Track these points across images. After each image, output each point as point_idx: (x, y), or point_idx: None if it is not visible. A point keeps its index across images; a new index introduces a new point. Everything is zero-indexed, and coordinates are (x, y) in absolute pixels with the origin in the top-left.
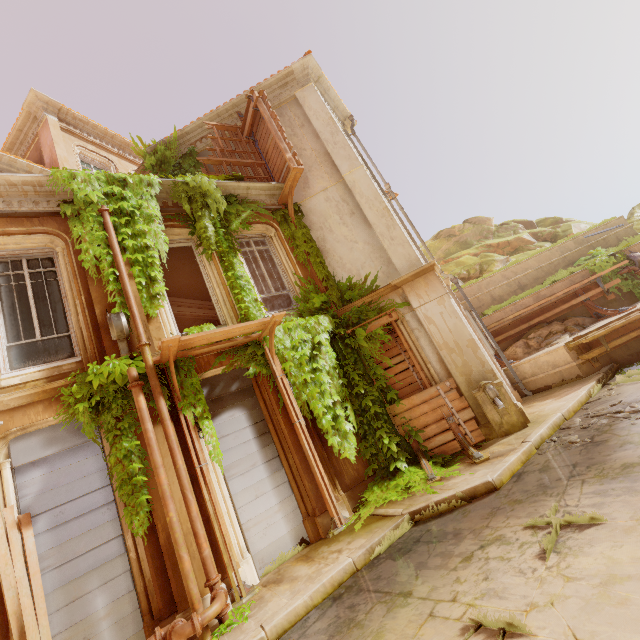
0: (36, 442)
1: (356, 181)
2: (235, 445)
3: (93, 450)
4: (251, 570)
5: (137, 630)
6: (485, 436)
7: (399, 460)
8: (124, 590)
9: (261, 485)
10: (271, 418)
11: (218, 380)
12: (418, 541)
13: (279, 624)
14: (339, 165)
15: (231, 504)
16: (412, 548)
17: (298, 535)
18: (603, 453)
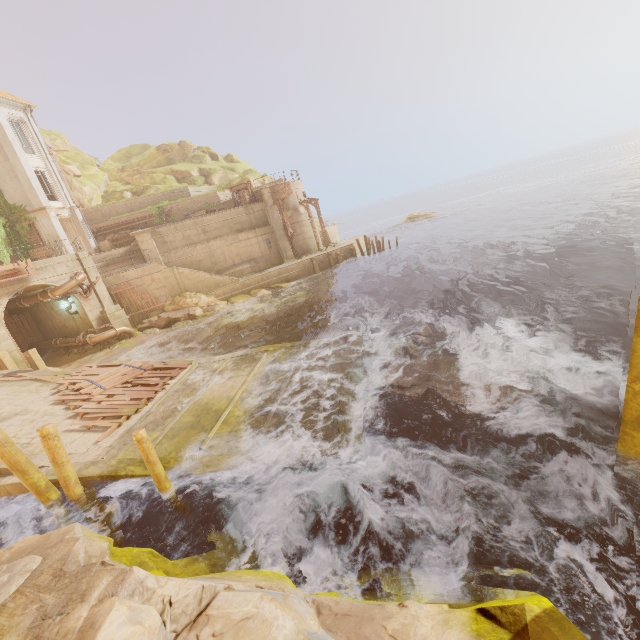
0: None
1: (16, 164)
2: None
3: None
4: None
5: None
6: None
7: None
8: None
9: None
10: None
11: None
12: None
13: None
14: (8, 154)
15: None
16: None
17: None
18: None
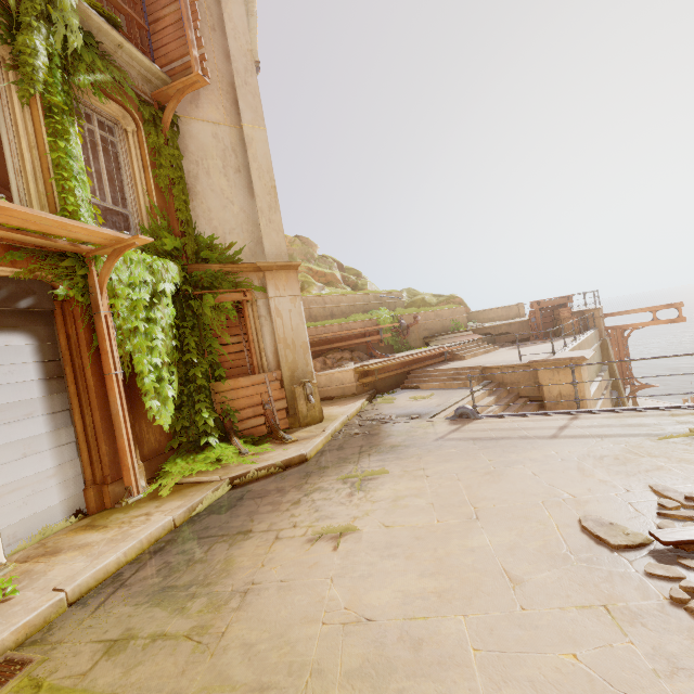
0: None
1: (255, 140)
2: (5, 383)
3: None
4: None
5: None
6: (290, 425)
7: (212, 436)
8: None
9: (35, 442)
10: (72, 361)
11: None
12: (242, 499)
13: (84, 583)
14: (243, 110)
15: None
16: (237, 504)
17: (74, 506)
18: (378, 440)
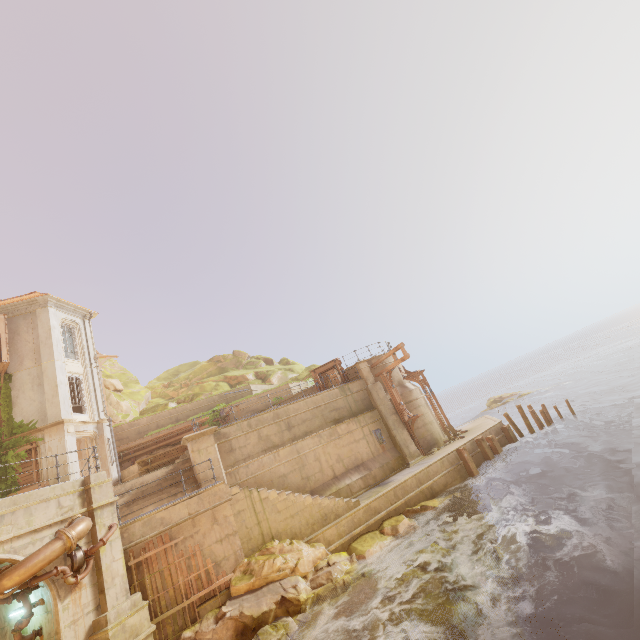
0: None
1: (48, 368)
2: None
3: None
4: None
5: None
6: None
7: None
8: None
9: None
10: None
11: None
12: None
13: None
14: (43, 357)
15: None
16: None
17: None
18: None
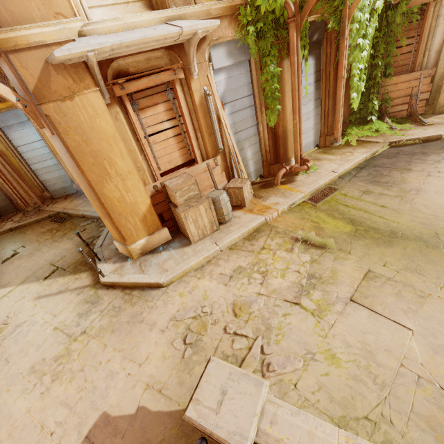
0: (222, 53)
1: None
2: (305, 85)
3: (245, 68)
4: None
5: (260, 167)
6: (425, 112)
7: (373, 115)
8: (256, 150)
9: (309, 113)
10: (325, 70)
11: (308, 28)
12: (398, 154)
13: (341, 172)
14: None
15: None
16: (396, 156)
17: (316, 143)
18: None
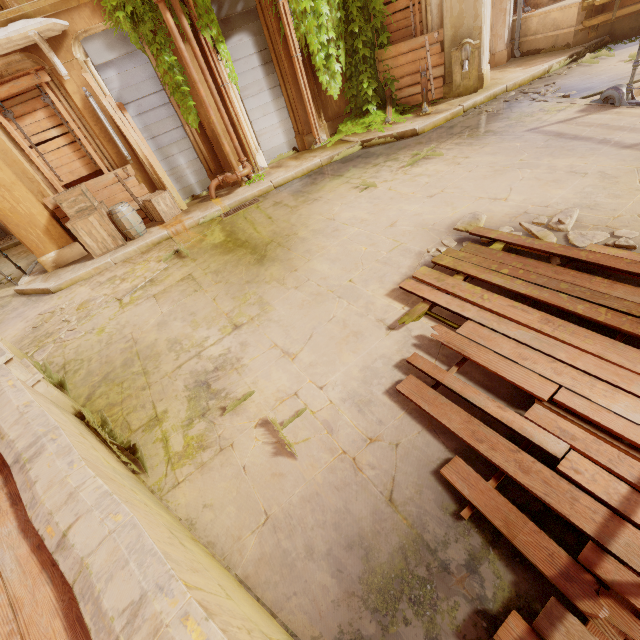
0: (100, 46)
1: None
2: (246, 70)
3: (142, 59)
4: (263, 160)
5: (205, 177)
6: (444, 95)
7: (371, 104)
8: (193, 157)
9: (267, 107)
10: (273, 48)
11: None
12: (359, 157)
13: (279, 182)
14: None
15: (247, 118)
16: (354, 160)
17: (291, 145)
18: (489, 122)
